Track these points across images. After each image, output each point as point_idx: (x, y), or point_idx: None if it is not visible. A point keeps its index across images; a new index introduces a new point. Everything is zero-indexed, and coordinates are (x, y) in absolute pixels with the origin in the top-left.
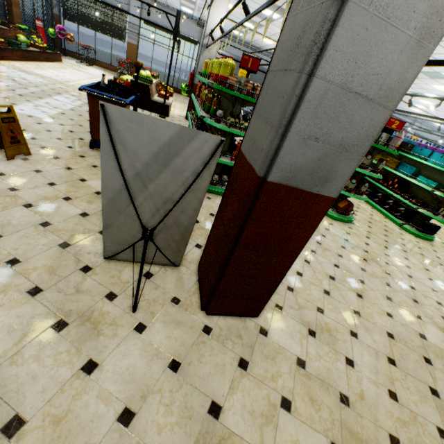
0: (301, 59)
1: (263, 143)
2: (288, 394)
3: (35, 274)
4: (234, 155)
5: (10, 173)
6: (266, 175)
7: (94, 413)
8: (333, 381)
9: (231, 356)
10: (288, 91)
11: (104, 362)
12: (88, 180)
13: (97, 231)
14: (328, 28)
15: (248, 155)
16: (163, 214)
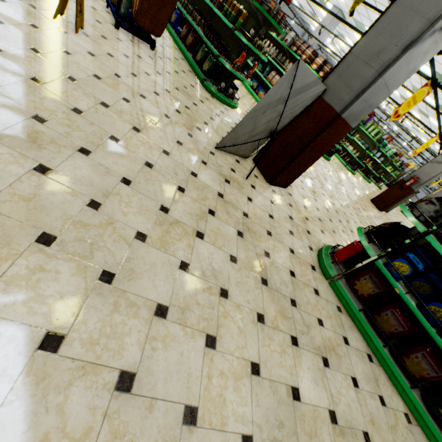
0: (378, 65)
1: (344, 96)
2: (306, 216)
3: (195, 153)
4: (249, 74)
5: (96, 54)
6: (340, 113)
7: (262, 214)
8: (315, 214)
9: (286, 202)
10: (367, 77)
11: (252, 198)
12: (150, 74)
13: (195, 127)
14: (394, 59)
15: (326, 98)
16: (269, 123)
